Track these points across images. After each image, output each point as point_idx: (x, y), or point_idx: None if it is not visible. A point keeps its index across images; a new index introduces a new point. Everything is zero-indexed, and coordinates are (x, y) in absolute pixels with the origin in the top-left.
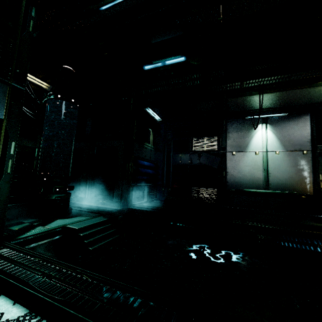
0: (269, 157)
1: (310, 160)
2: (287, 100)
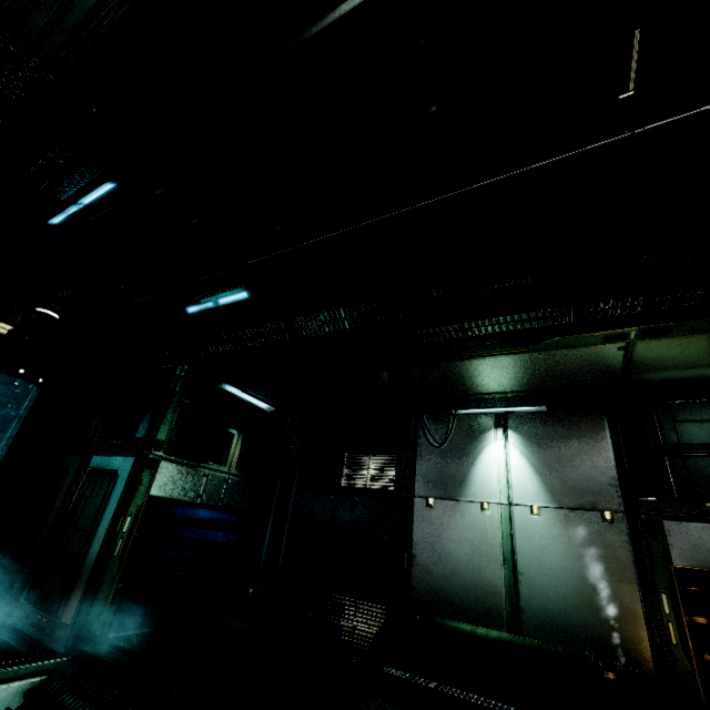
0: (517, 522)
1: (625, 541)
2: (515, 378)
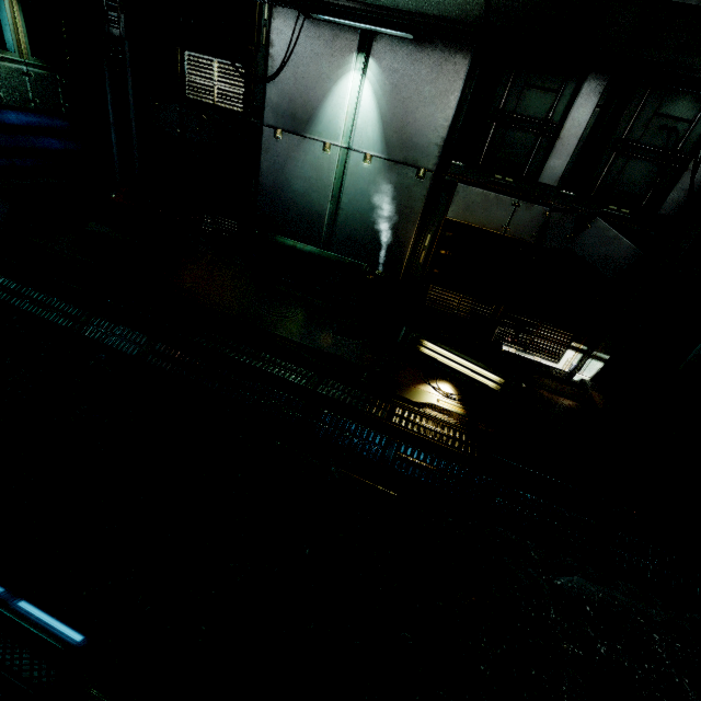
0: (350, 168)
1: (424, 196)
2: None
